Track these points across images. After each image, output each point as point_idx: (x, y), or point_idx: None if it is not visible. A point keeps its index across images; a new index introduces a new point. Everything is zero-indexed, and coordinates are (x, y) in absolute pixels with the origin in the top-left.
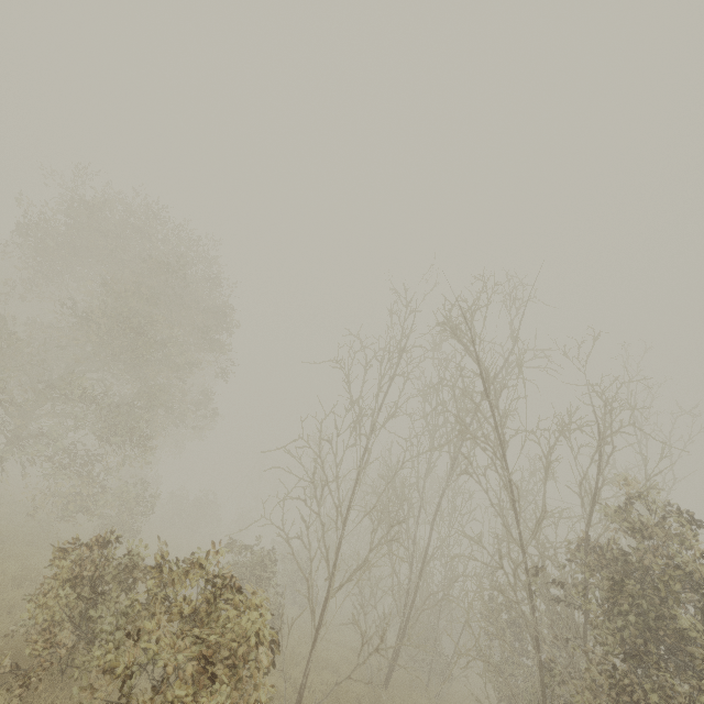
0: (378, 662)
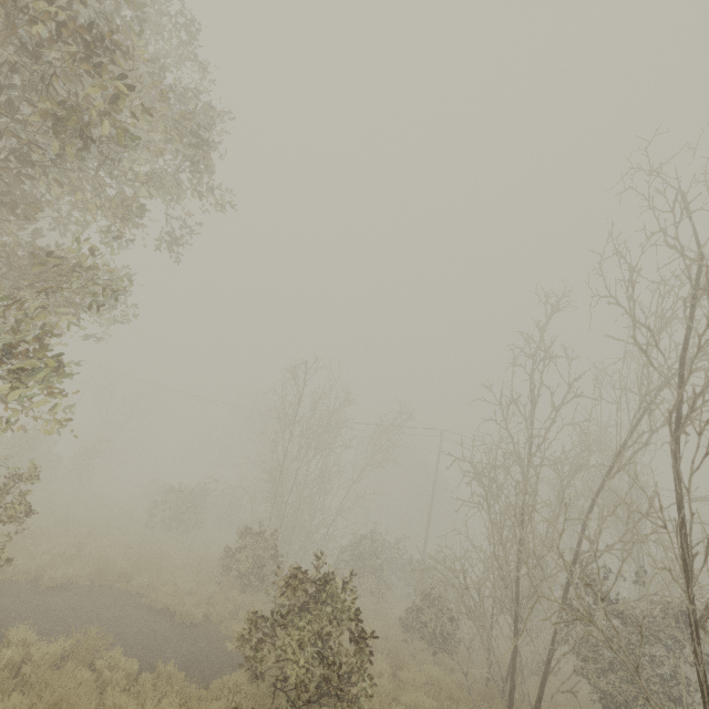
0: (502, 701)
